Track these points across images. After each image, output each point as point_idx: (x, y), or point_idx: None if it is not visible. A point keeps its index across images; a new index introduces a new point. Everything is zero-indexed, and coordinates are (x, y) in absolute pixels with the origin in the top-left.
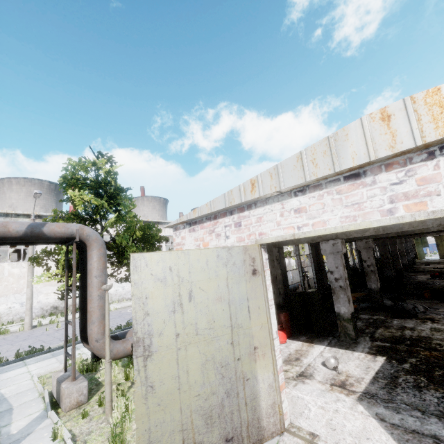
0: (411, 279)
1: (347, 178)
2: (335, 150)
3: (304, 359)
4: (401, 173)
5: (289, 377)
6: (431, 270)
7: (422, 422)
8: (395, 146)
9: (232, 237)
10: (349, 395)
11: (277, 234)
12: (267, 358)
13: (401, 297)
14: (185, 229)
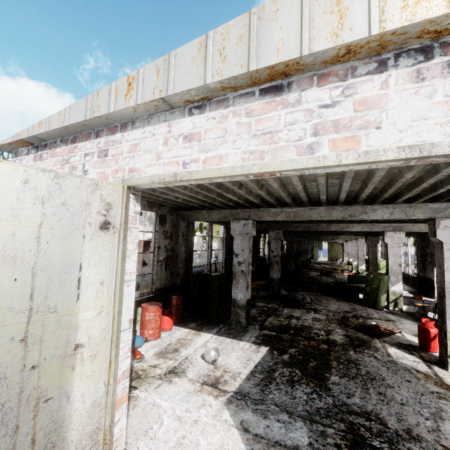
0: (305, 274)
1: (265, 92)
2: (256, 34)
3: (184, 350)
4: (337, 89)
5: (155, 374)
6: (320, 269)
7: (287, 428)
8: (341, 33)
9: (92, 173)
10: (219, 397)
11: (153, 171)
12: (99, 361)
13: (295, 289)
14: (29, 155)
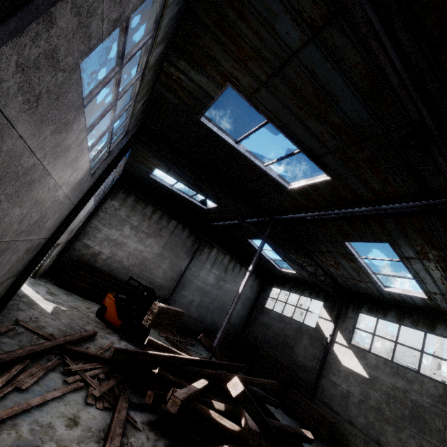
0: None
1: None
2: None
3: None
4: None
5: None
6: None
7: None
8: None
9: None
10: None
11: None
12: None
13: None
14: None
